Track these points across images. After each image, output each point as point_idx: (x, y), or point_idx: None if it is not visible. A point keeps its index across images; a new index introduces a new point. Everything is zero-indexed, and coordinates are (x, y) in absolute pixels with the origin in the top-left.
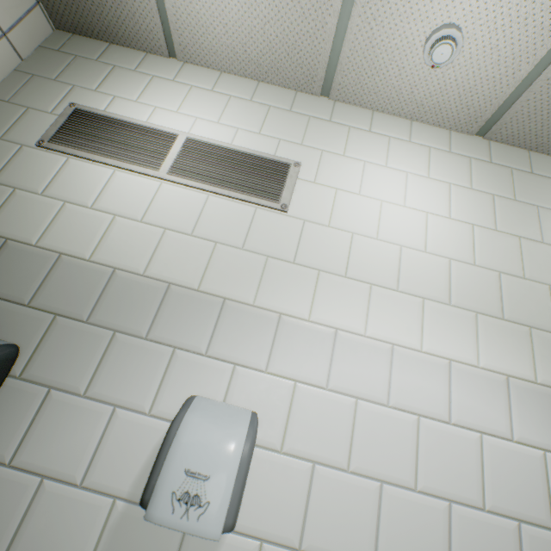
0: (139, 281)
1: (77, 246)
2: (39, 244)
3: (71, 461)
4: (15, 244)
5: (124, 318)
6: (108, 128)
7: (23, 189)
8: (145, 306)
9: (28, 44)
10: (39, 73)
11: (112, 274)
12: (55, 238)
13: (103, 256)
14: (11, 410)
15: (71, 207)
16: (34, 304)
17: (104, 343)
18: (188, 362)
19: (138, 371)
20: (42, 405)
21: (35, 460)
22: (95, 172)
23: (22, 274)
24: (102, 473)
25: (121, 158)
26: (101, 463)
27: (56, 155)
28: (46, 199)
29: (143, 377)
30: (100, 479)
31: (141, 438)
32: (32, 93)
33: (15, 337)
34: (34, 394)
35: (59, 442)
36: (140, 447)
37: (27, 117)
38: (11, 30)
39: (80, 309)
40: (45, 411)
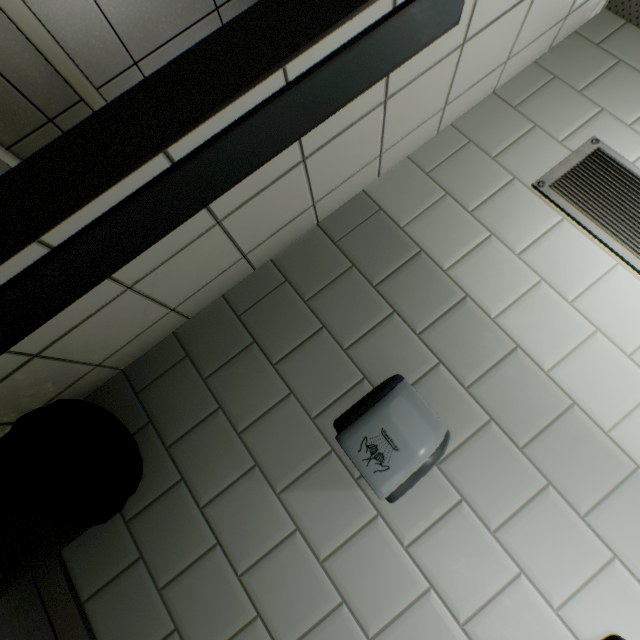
0: (598, 439)
1: (537, 346)
2: (497, 320)
3: (459, 592)
4: (472, 306)
5: (564, 473)
6: (632, 196)
7: (499, 239)
8: (595, 476)
9: (569, 28)
10: (562, 75)
11: (567, 407)
12: (516, 322)
13: (564, 378)
14: (421, 493)
15: (546, 289)
16: (472, 390)
17: (532, 488)
18: (626, 586)
19: (559, 550)
20: (449, 511)
21: (428, 562)
22: (591, 254)
23: (470, 347)
24: (485, 630)
25: (636, 251)
26: (487, 620)
27: (549, 207)
28: (520, 264)
29: (563, 562)
30: (481, 635)
31: (537, 630)
32: (545, 104)
33: (444, 416)
34: (445, 493)
35: (454, 562)
36: (533, 639)
37: (530, 138)
38: (574, 10)
39: (518, 429)
40: (450, 520)
